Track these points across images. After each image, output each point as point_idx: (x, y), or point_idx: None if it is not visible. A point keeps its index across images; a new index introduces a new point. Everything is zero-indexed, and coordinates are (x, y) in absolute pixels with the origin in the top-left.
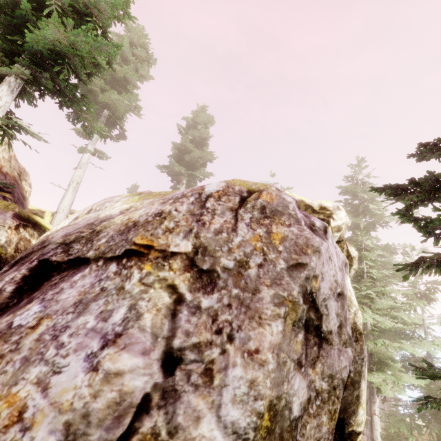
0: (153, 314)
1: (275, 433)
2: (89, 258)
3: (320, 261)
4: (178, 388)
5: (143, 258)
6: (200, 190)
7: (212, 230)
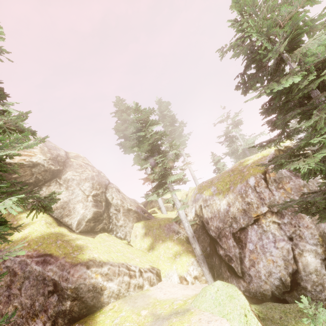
0: (277, 232)
1: (324, 240)
2: (244, 227)
3: (306, 187)
4: (296, 243)
5: (260, 220)
6: (249, 186)
7: (267, 199)
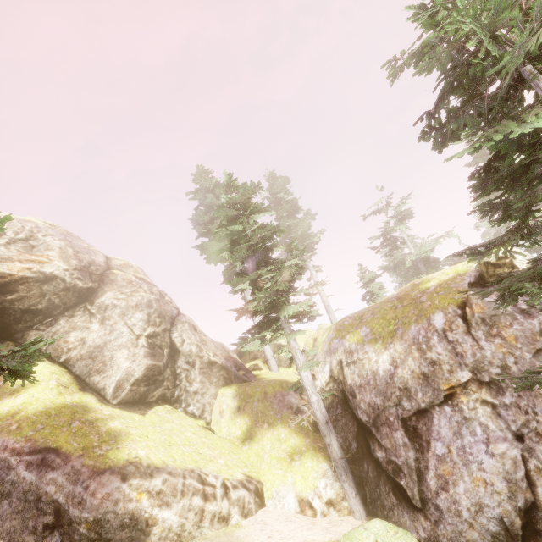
0: (491, 422)
1: None
2: (426, 408)
3: None
4: (531, 447)
5: (456, 396)
6: (433, 329)
7: (469, 356)
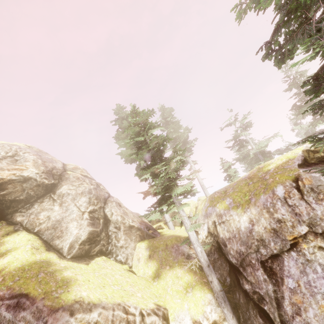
0: None
1: None
2: (277, 253)
3: None
4: None
5: (299, 244)
6: (277, 197)
7: (305, 215)
